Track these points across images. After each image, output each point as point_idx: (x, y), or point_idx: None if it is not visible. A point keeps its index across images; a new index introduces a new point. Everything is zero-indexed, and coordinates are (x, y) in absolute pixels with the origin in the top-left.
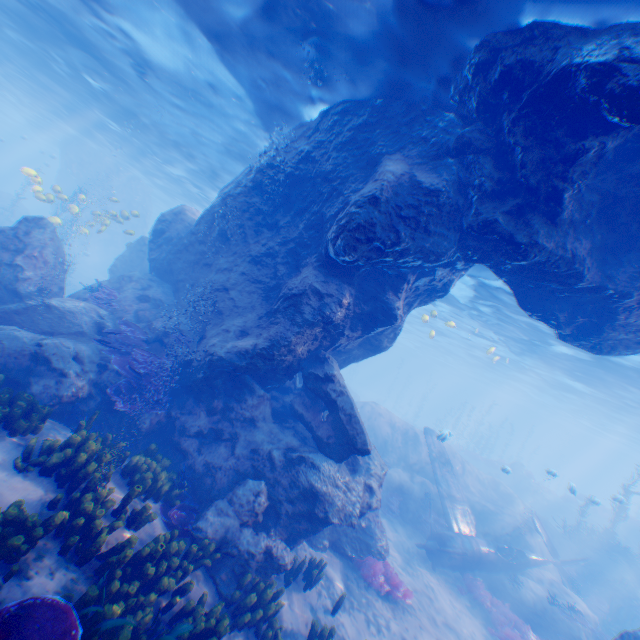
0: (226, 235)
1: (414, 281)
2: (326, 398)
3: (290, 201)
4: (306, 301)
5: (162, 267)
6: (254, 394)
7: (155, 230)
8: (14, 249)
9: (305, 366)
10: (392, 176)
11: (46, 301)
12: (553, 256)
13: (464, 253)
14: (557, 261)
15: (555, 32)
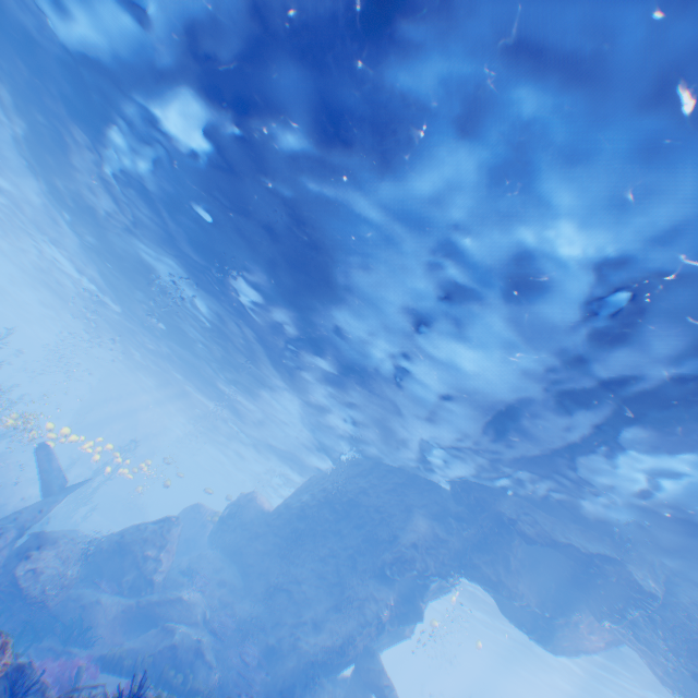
0: (297, 530)
1: (432, 584)
2: (378, 691)
3: (350, 515)
4: (367, 604)
5: (232, 546)
6: (323, 686)
7: (229, 510)
8: (158, 543)
9: (361, 659)
10: (423, 527)
11: (178, 591)
12: (511, 589)
13: (464, 575)
14: (514, 592)
15: (492, 490)
